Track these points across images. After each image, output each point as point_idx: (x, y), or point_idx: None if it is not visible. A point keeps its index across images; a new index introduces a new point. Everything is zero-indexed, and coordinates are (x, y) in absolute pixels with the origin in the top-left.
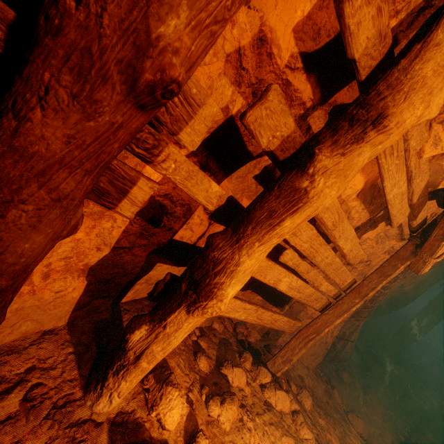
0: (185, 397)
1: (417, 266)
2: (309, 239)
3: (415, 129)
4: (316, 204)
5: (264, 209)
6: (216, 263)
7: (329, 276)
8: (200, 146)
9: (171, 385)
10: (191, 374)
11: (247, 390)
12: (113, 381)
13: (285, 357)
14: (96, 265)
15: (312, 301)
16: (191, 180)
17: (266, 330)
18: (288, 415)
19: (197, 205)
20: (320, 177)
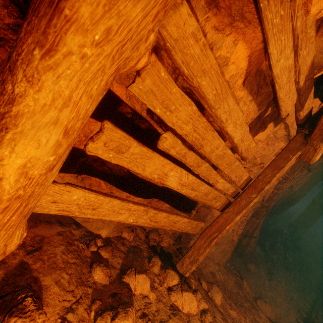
0: (59, 321)
1: (308, 155)
2: (189, 119)
3: None
4: None
5: None
6: None
7: (224, 172)
8: None
9: (16, 315)
10: (79, 289)
11: (151, 297)
12: None
13: (192, 258)
14: None
15: (211, 200)
16: None
17: (177, 235)
18: (196, 316)
19: None
20: None
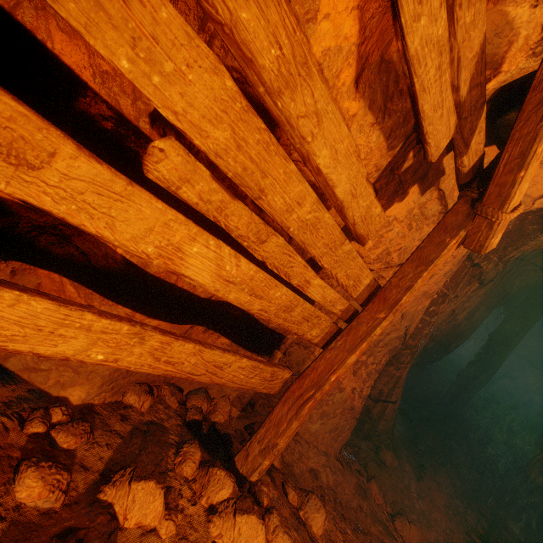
0: None
1: (478, 236)
2: (220, 113)
3: None
4: None
5: None
6: None
7: (322, 263)
8: None
9: None
10: None
11: (163, 531)
12: None
13: (265, 442)
14: None
15: (299, 322)
16: None
17: (247, 399)
18: None
19: None
20: None
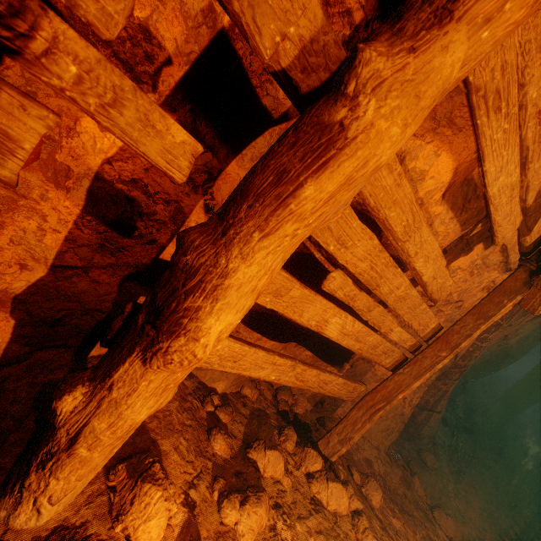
0: (182, 496)
1: (532, 302)
2: (367, 255)
3: (538, 63)
4: (363, 152)
5: (269, 170)
6: (189, 275)
7: (403, 318)
8: (176, 90)
9: (149, 481)
10: (198, 460)
11: (285, 483)
12: (37, 478)
13: (343, 435)
14: (25, 294)
15: (379, 355)
16: (122, 109)
17: (319, 398)
18: (345, 517)
19: (192, 203)
20: (369, 98)
